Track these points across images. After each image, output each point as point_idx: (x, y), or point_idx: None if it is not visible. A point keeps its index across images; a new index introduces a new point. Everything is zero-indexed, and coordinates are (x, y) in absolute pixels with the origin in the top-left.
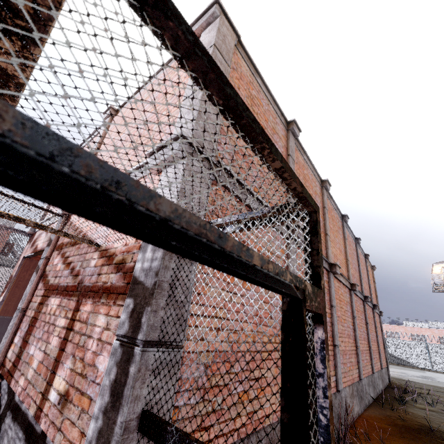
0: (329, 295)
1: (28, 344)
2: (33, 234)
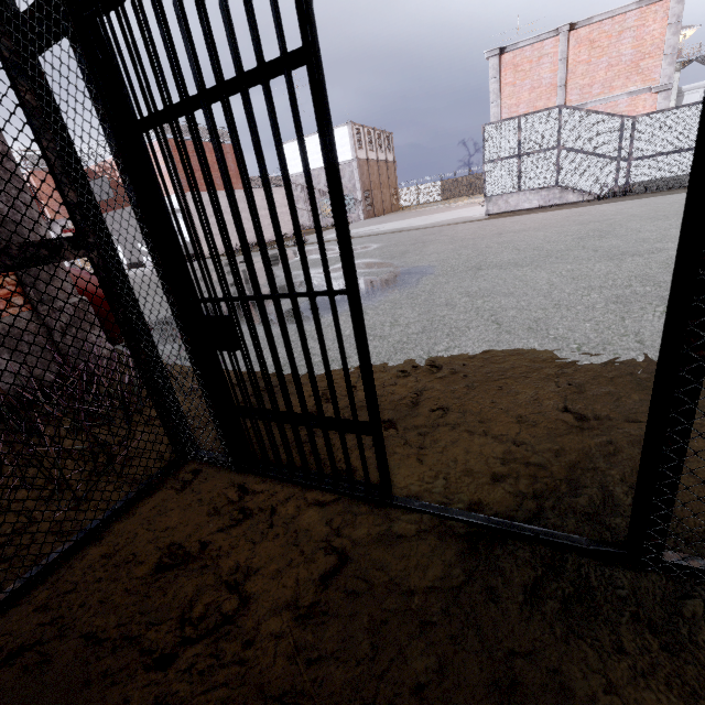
0: None
1: None
2: None
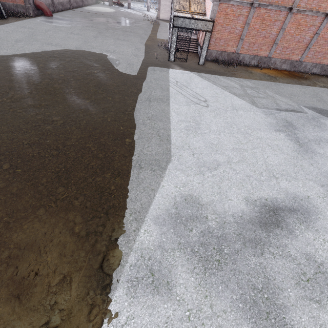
0: (283, 24)
1: (200, 34)
2: None
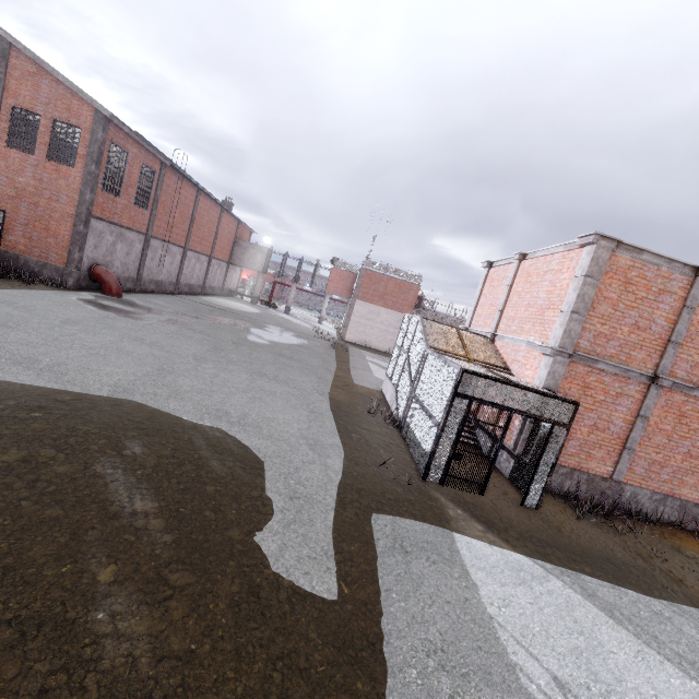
0: None
1: (482, 405)
2: None
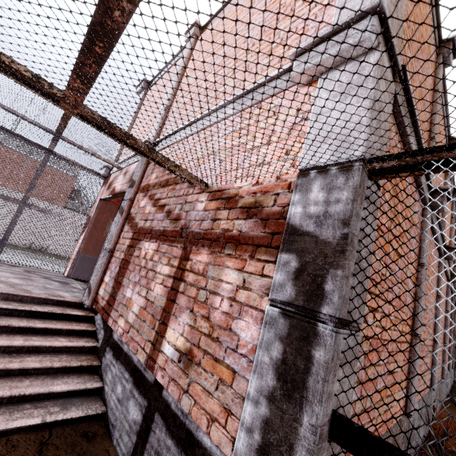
0: (437, 284)
1: (122, 286)
2: (107, 176)
